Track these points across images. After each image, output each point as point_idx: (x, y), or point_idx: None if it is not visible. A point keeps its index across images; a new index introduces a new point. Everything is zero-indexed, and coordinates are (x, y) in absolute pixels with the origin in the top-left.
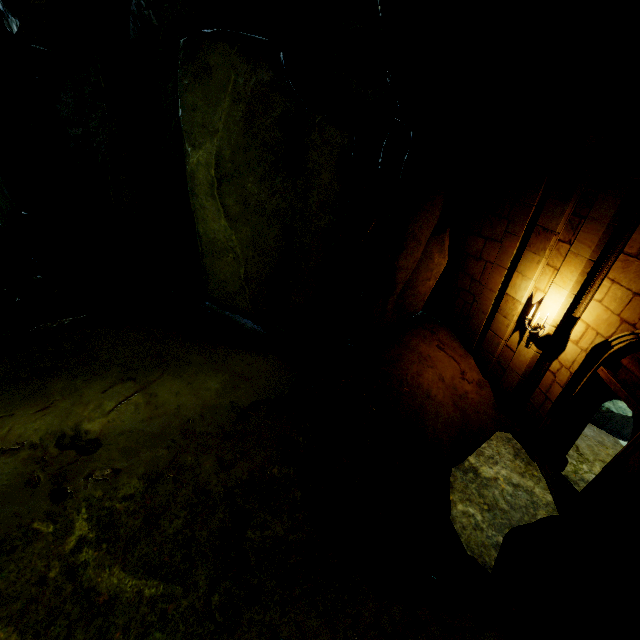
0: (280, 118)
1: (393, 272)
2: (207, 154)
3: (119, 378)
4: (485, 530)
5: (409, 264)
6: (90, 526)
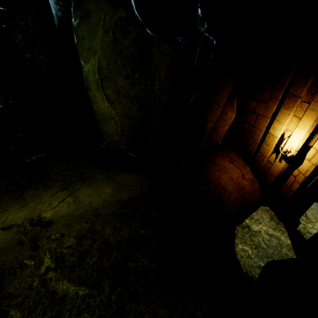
0: (134, 40)
1: (204, 123)
2: (92, 65)
3: (60, 188)
4: (253, 258)
5: (213, 118)
6: (51, 261)
